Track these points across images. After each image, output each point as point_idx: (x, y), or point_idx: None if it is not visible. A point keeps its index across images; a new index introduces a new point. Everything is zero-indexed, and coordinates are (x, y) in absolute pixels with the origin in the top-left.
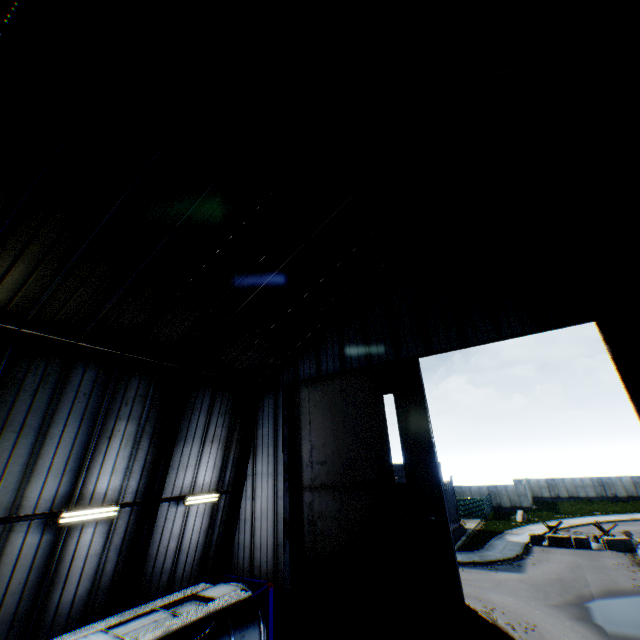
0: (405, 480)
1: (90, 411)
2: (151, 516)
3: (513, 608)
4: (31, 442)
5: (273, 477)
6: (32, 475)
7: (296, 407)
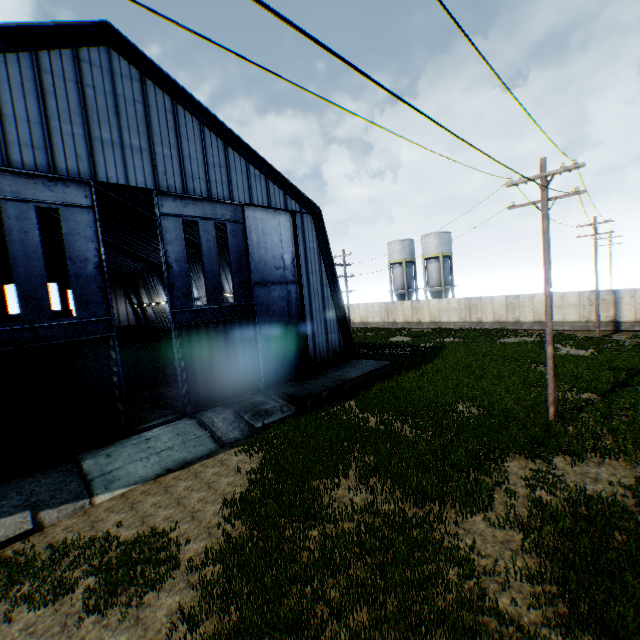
0: None
1: None
2: None
3: None
4: None
5: None
6: None
7: None
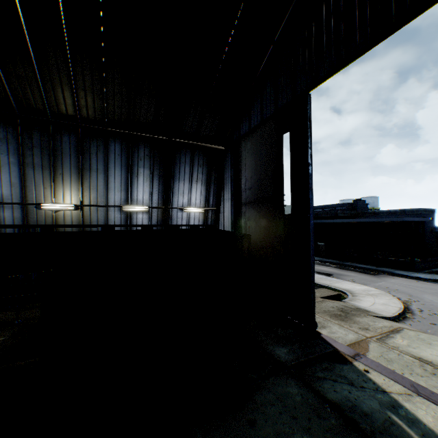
0: (381, 220)
1: (123, 163)
2: (165, 213)
3: (436, 305)
4: (103, 176)
5: (230, 200)
6: (108, 190)
7: (239, 156)
